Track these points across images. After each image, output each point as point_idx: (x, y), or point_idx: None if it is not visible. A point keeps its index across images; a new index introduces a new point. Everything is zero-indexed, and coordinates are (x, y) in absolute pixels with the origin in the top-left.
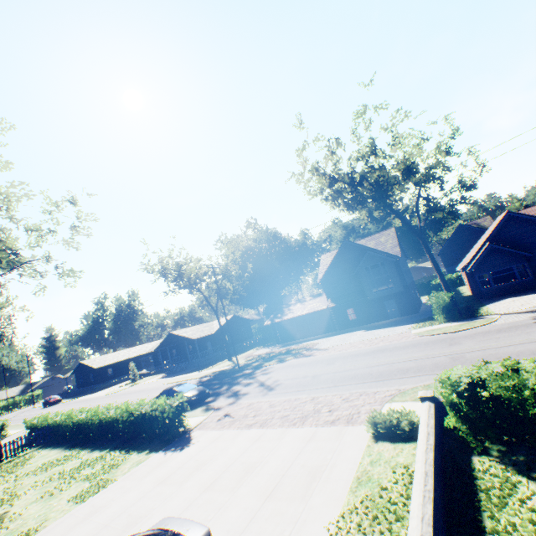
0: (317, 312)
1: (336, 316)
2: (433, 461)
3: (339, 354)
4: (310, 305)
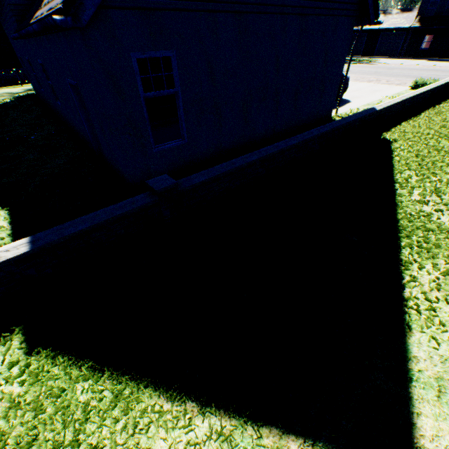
0: (395, 31)
1: (409, 41)
2: (442, 84)
3: (398, 68)
4: (393, 20)
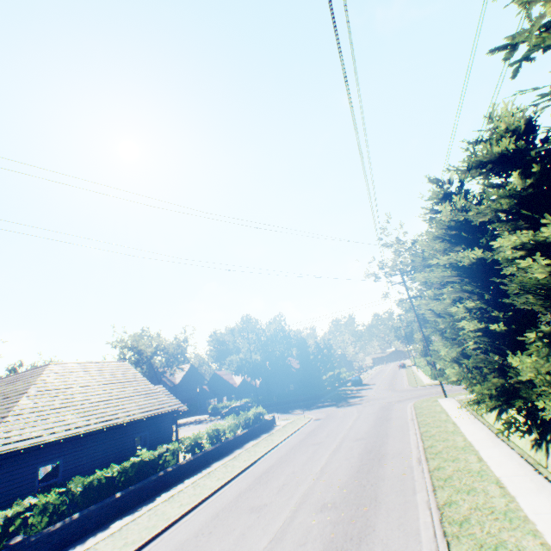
0: None
1: None
2: None
3: None
4: None
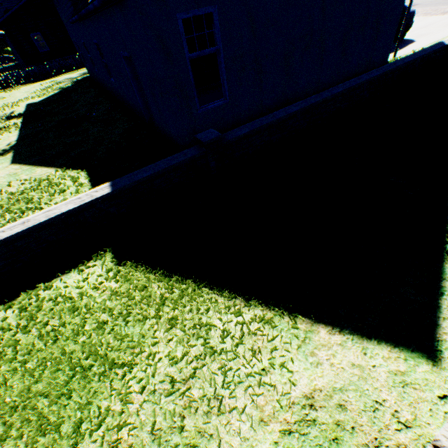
0: None
1: None
2: None
3: None
4: None
